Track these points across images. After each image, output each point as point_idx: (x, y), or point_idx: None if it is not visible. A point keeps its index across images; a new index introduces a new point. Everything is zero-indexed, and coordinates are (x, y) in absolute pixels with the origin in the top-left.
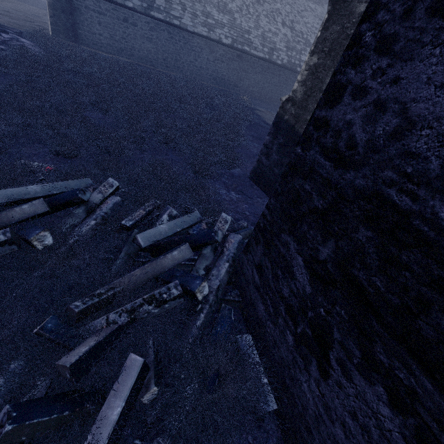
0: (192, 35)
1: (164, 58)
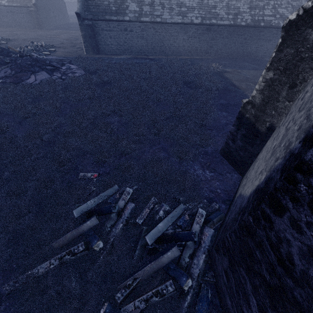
0: (170, 24)
1: (152, 47)
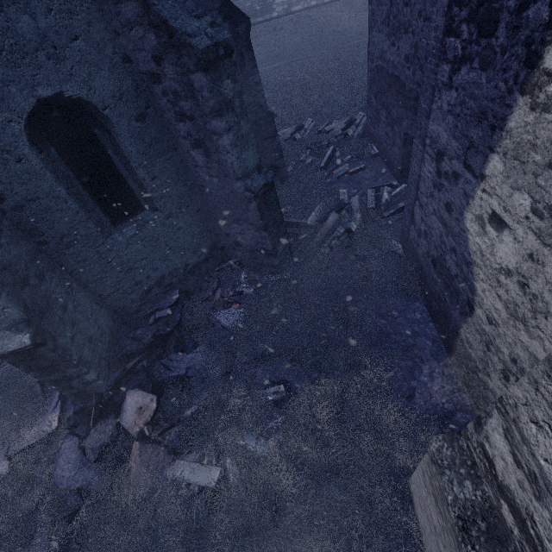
0: (329, 4)
1: (310, 42)
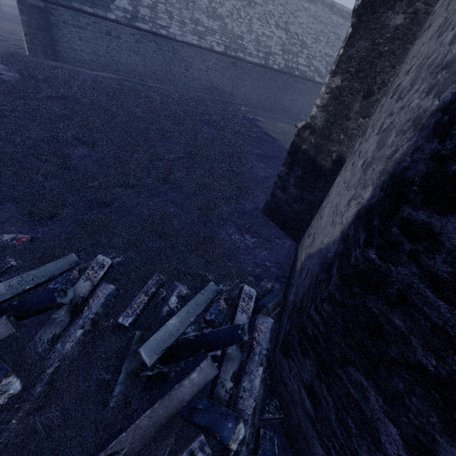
0: (182, 44)
1: (153, 71)
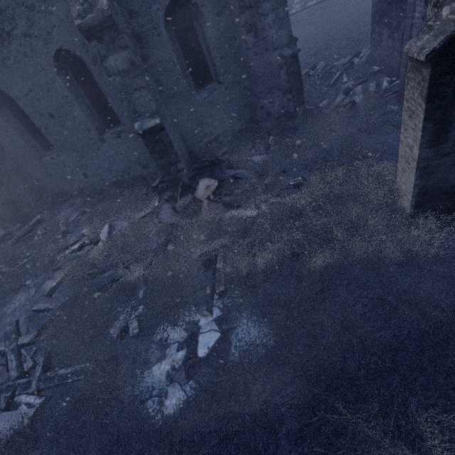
0: None
1: (321, 28)
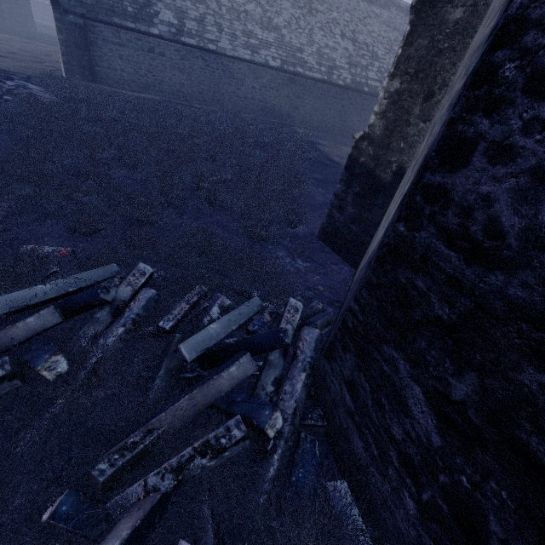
0: (232, 60)
1: (200, 91)
